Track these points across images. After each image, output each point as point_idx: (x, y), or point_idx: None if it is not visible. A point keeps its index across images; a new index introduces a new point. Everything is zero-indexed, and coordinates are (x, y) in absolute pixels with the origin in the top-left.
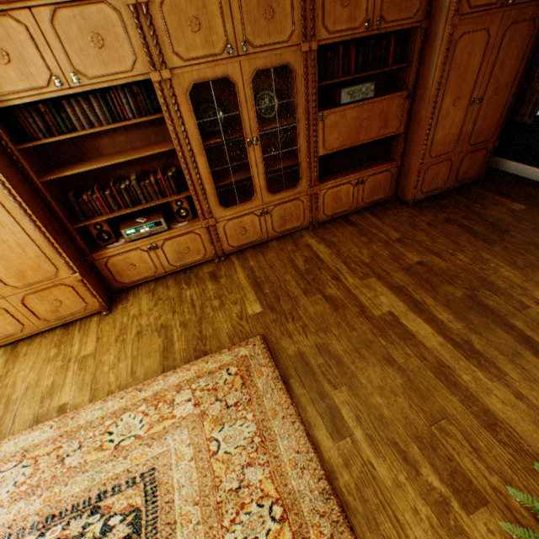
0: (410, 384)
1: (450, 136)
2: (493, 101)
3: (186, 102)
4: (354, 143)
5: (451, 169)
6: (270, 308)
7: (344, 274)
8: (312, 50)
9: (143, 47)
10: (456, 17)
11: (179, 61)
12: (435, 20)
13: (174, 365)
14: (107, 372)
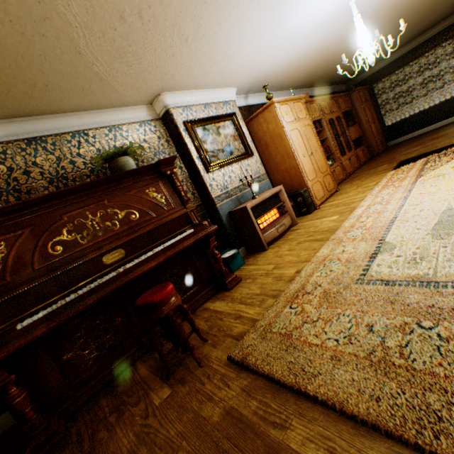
0: (448, 139)
1: (374, 132)
2: (376, 123)
3: (327, 124)
4: (355, 137)
5: (380, 143)
6: (389, 163)
7: (393, 157)
8: (341, 113)
9: (320, 112)
10: (361, 103)
11: (324, 115)
12: (355, 107)
13: (388, 170)
14: (372, 180)
